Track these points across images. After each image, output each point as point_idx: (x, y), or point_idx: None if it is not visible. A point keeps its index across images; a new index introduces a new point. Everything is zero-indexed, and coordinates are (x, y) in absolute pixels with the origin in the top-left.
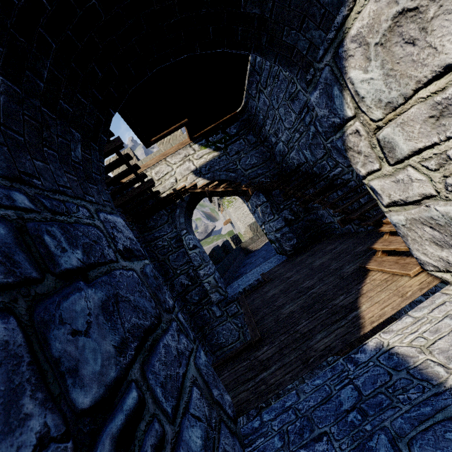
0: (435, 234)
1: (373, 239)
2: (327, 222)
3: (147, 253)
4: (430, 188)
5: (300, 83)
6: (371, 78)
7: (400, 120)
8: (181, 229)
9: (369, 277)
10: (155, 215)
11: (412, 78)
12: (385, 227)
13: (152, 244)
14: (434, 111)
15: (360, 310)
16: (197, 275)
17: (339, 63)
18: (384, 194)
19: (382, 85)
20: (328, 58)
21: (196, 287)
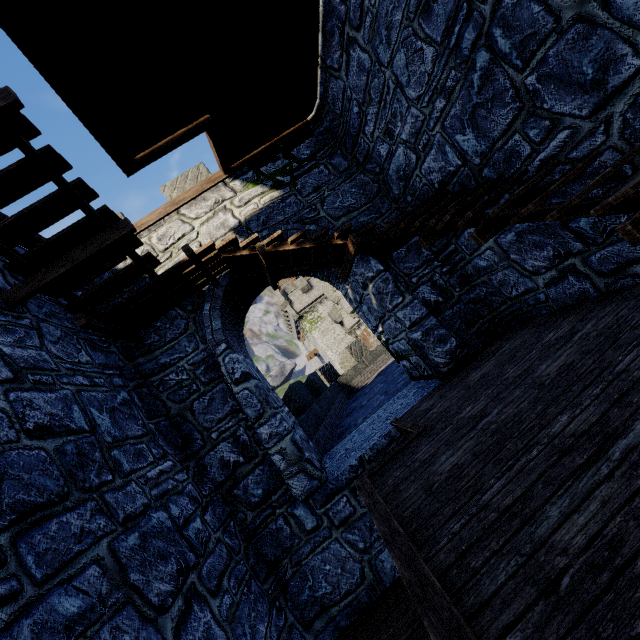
0: None
1: None
2: (515, 295)
3: (140, 400)
4: None
5: None
6: None
7: None
8: (216, 343)
9: None
10: (159, 319)
11: None
12: None
13: (155, 379)
14: None
15: None
16: (256, 438)
17: None
18: None
19: None
20: None
21: (256, 467)
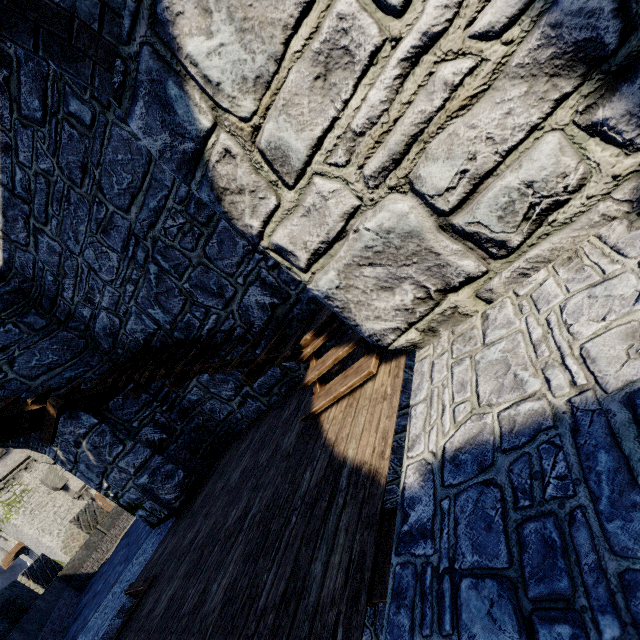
0: (378, 272)
1: (295, 394)
2: (223, 418)
3: None
4: (350, 198)
5: (112, 201)
6: (221, 45)
7: (280, 101)
8: None
9: (324, 422)
10: None
11: (275, 24)
12: (307, 349)
13: None
14: (318, 67)
15: (350, 460)
16: None
17: (163, 33)
18: (298, 247)
19: (240, 51)
20: (142, 30)
21: None
